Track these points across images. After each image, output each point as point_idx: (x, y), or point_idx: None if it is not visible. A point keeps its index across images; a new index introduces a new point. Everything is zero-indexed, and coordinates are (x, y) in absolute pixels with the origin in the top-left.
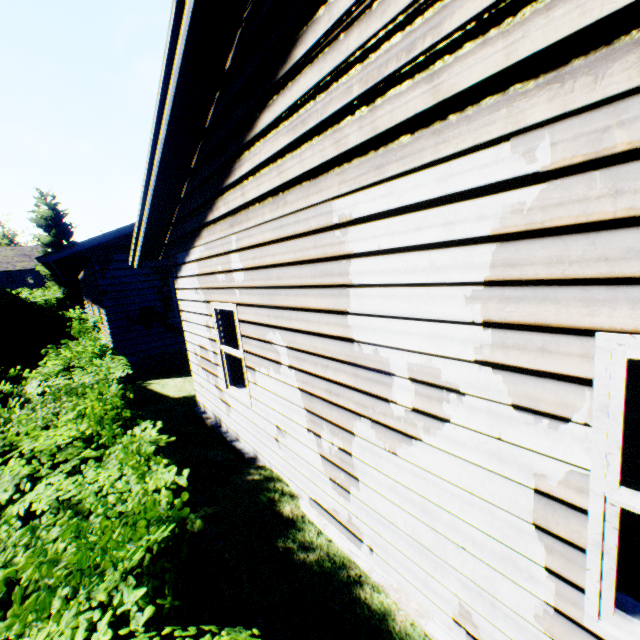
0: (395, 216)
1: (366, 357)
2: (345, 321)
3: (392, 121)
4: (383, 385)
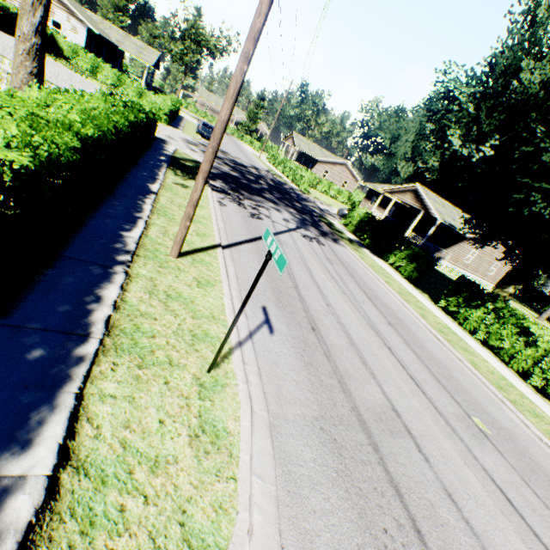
0: None
1: None
2: None
3: None
4: None
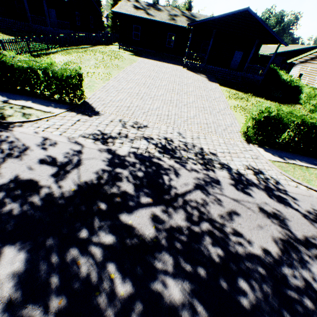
0: None
1: (315, 79)
2: (315, 77)
3: None
4: (314, 82)
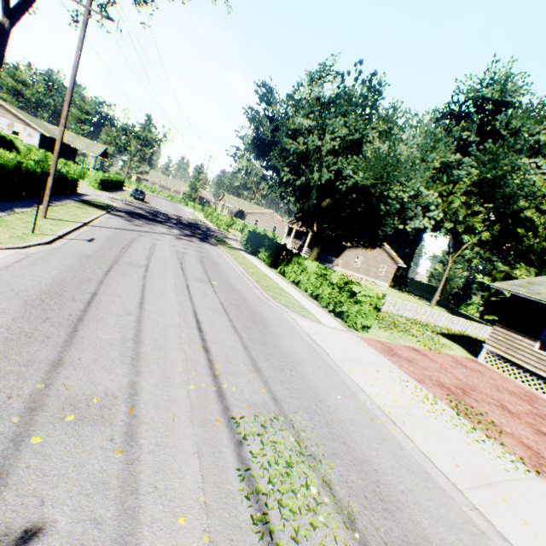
0: (3, 120)
1: None
2: None
3: (4, 116)
4: None
